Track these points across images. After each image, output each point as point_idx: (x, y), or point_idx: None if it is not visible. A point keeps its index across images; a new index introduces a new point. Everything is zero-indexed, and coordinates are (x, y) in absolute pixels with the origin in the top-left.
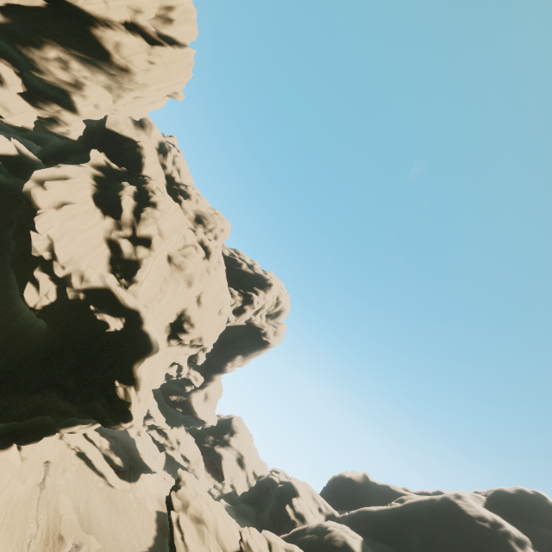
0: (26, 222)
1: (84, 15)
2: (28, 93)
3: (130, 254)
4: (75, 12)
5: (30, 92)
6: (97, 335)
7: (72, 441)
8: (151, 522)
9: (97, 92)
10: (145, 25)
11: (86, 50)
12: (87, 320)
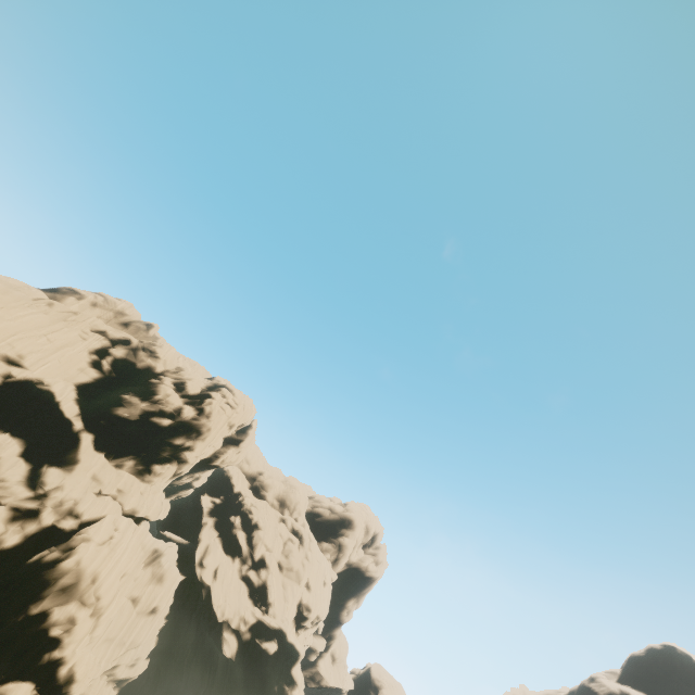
0: (208, 601)
1: (205, 460)
2: (165, 494)
3: (258, 582)
4: (201, 461)
5: (167, 493)
6: (267, 659)
7: None
8: None
9: (207, 475)
10: (231, 434)
11: (205, 469)
12: (256, 650)
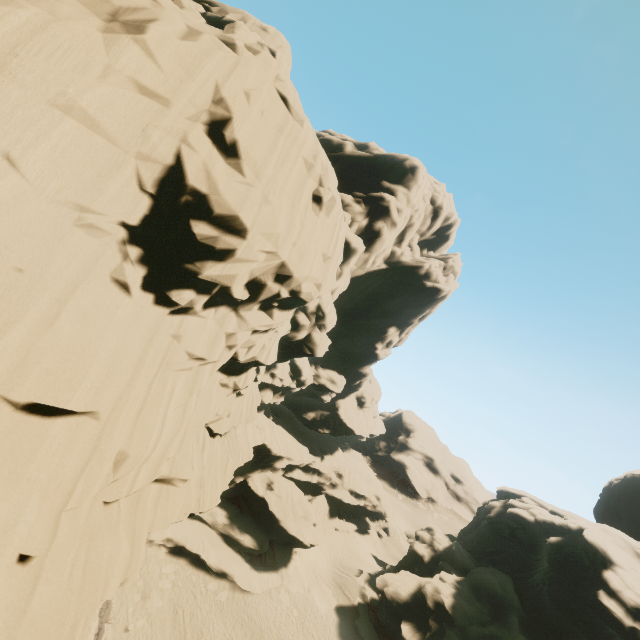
0: None
1: None
2: None
3: None
4: None
5: None
6: None
7: (152, 534)
8: (330, 639)
9: None
10: None
11: None
12: None
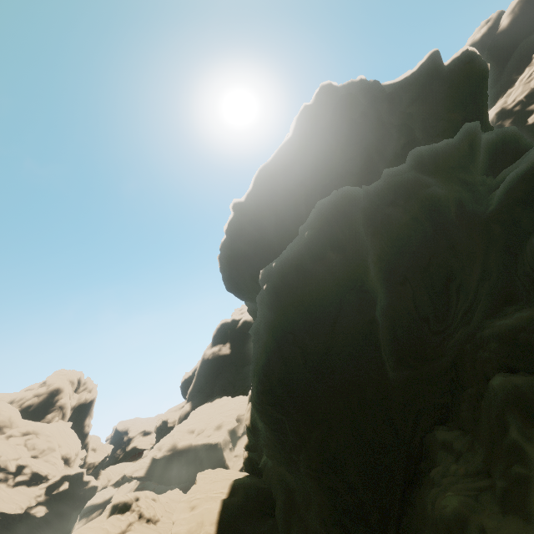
0: (5, 516)
1: None
2: None
3: (28, 476)
4: None
5: None
6: (67, 491)
7: None
8: None
9: None
10: None
11: None
12: (57, 496)
